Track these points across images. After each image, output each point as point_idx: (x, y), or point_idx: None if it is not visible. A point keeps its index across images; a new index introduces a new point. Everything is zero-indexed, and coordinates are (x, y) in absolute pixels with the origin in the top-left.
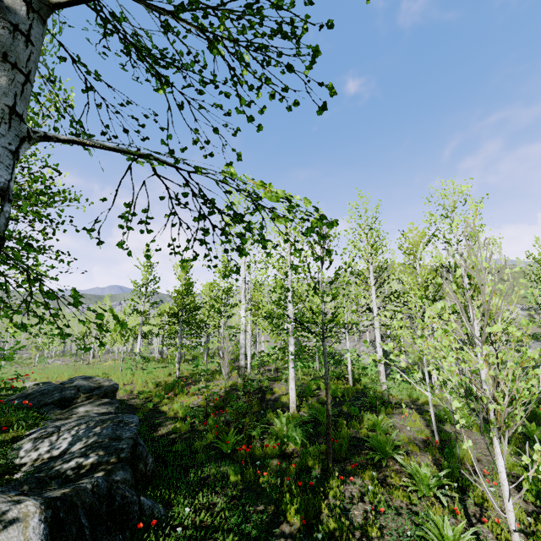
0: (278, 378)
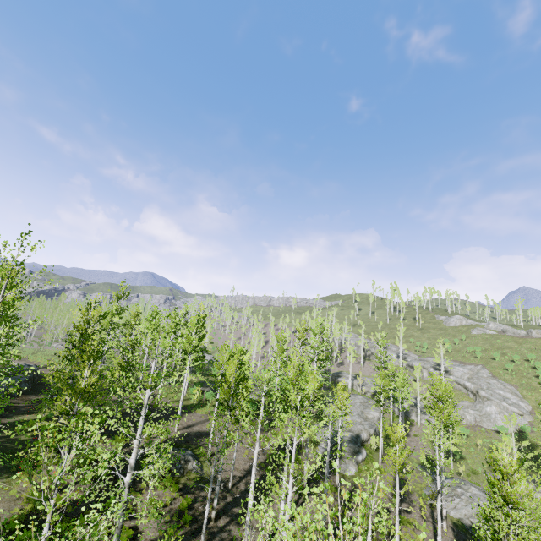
0: None
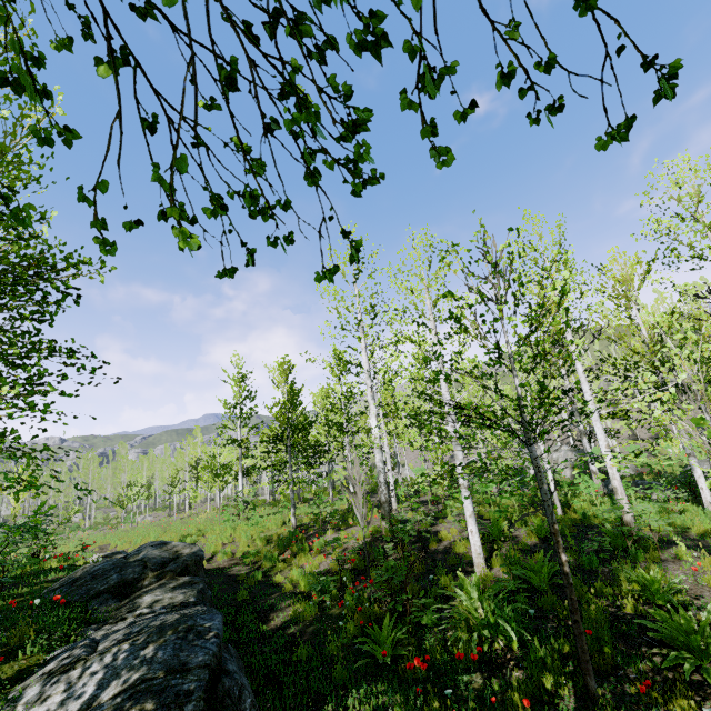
0: (441, 514)
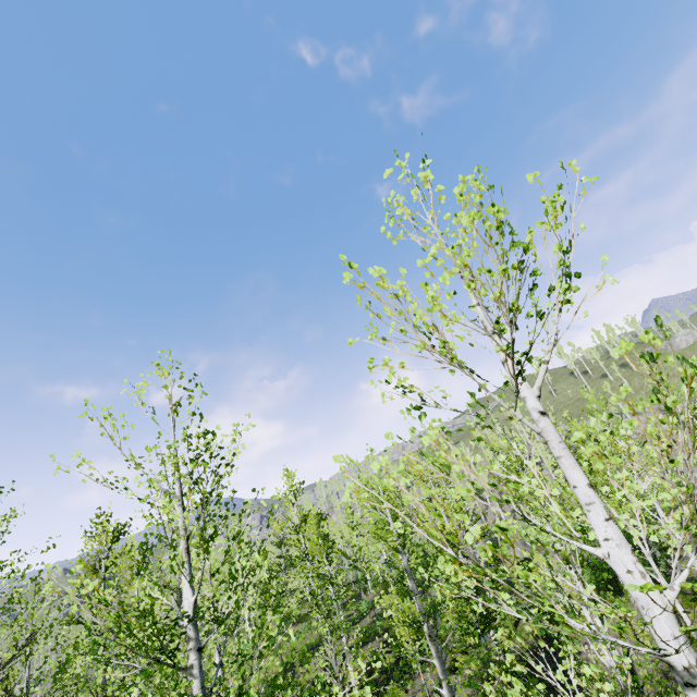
0: (368, 639)
